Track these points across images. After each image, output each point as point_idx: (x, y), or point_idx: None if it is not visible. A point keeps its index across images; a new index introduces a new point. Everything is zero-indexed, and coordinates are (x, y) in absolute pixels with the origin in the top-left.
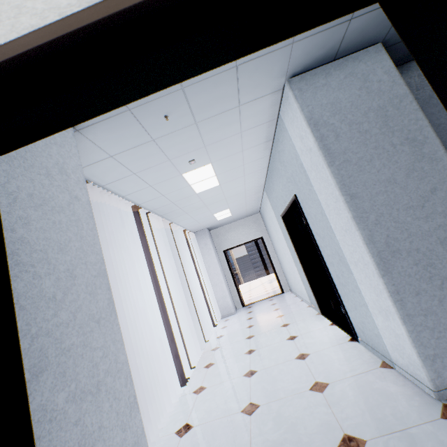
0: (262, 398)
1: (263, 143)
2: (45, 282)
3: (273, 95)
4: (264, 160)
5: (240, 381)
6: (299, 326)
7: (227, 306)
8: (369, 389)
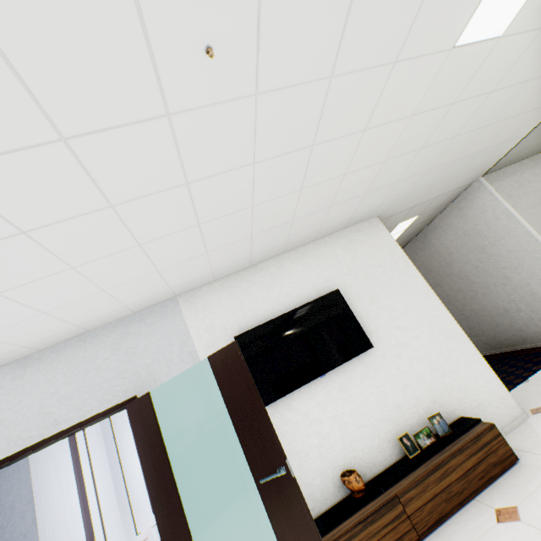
0: None
1: None
2: None
3: None
4: None
5: None
6: None
7: None
8: None
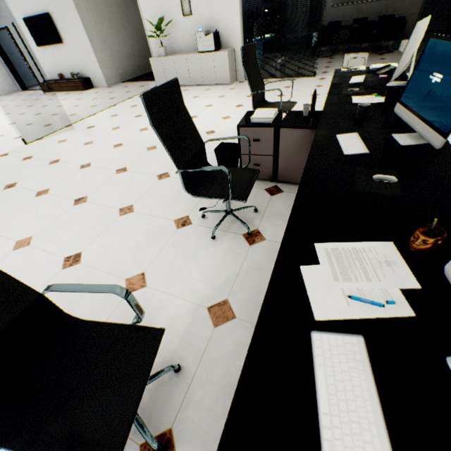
0: None
1: None
2: (7, 44)
3: None
4: None
5: None
6: None
7: None
8: None
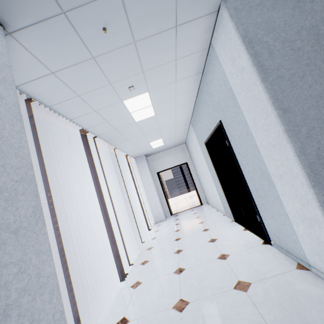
0: (191, 295)
1: (194, 75)
2: None
3: (208, 18)
4: (193, 94)
5: (171, 278)
6: (218, 231)
7: (159, 215)
8: (290, 290)
